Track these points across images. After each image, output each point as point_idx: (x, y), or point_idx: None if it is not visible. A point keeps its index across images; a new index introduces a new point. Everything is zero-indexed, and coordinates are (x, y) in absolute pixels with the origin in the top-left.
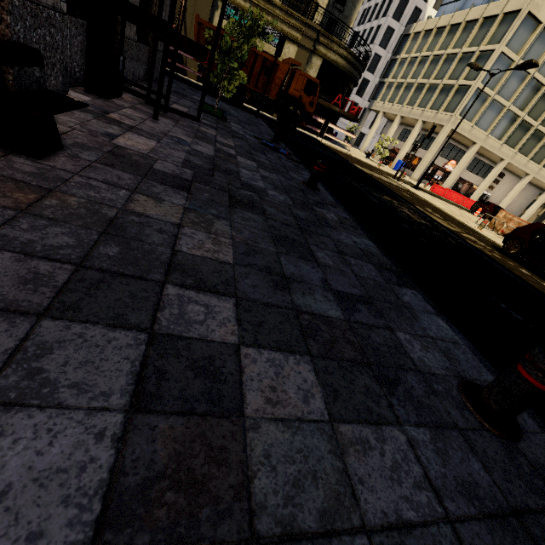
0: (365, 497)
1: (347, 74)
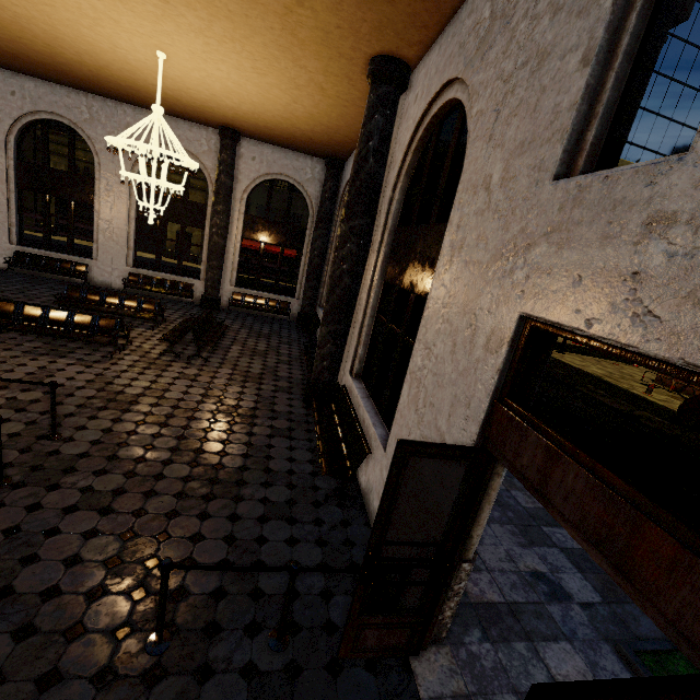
0: None
1: None
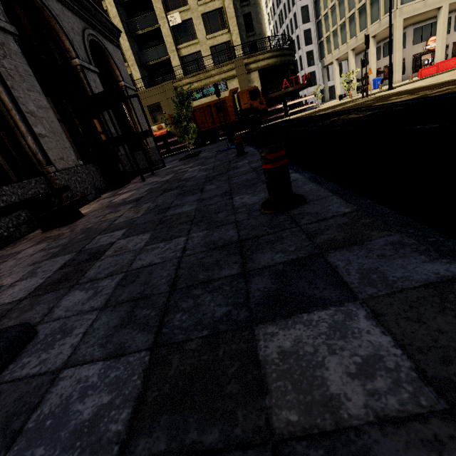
0: (137, 263)
1: (281, 64)
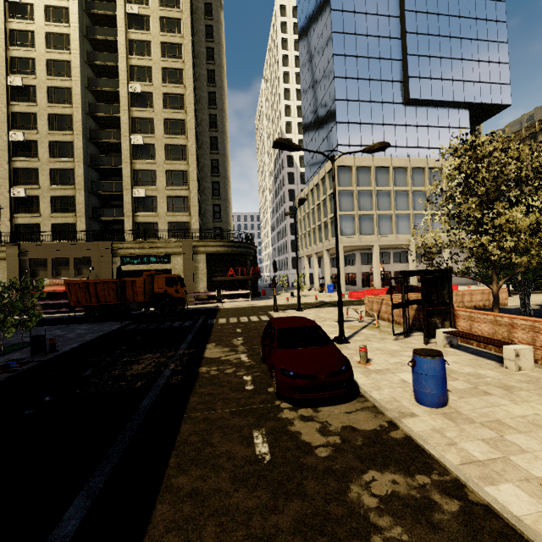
0: None
1: (232, 253)
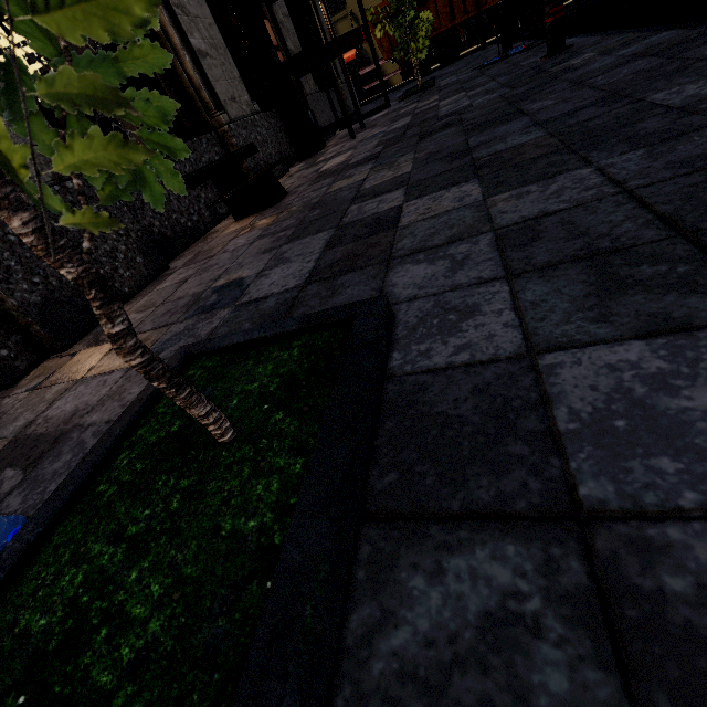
0: (503, 218)
1: None
